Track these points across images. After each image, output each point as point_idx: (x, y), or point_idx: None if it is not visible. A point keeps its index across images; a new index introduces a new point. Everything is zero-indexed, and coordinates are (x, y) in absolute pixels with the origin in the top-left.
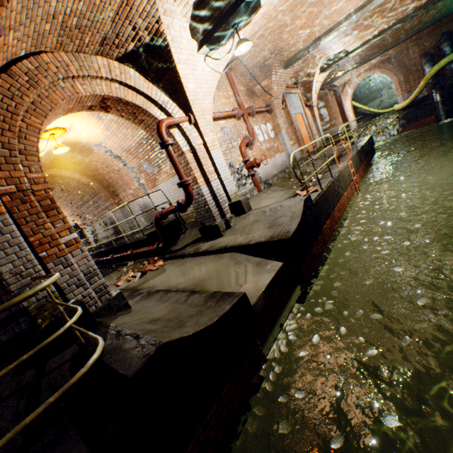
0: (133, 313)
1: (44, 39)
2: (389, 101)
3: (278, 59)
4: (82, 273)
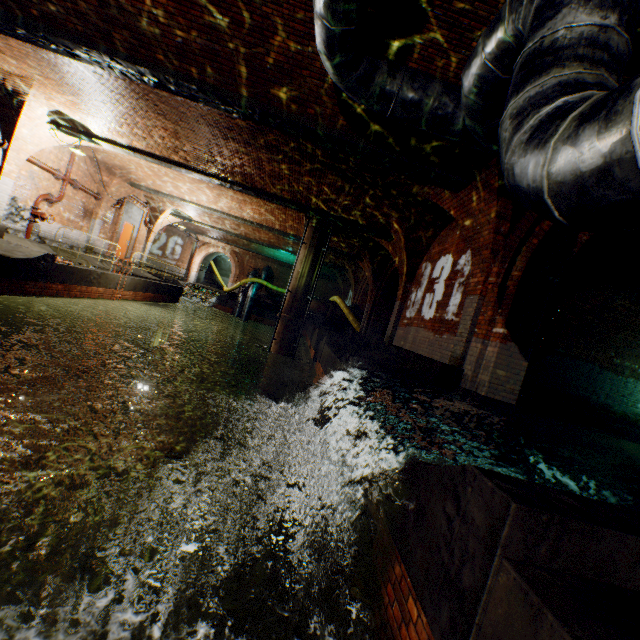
0: None
1: None
2: None
3: (126, 176)
4: None
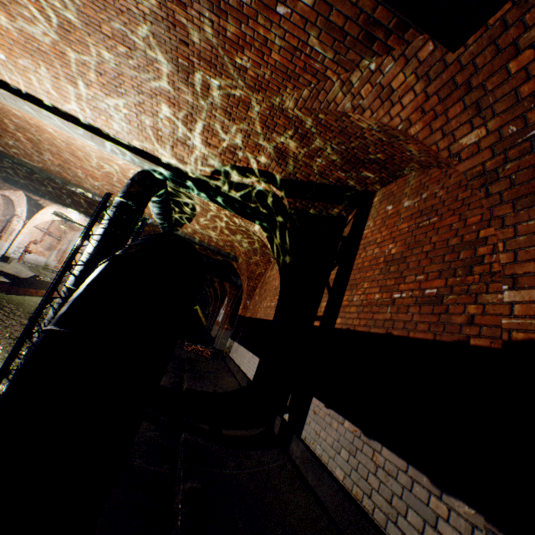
0: None
1: None
2: None
3: (80, 231)
4: None
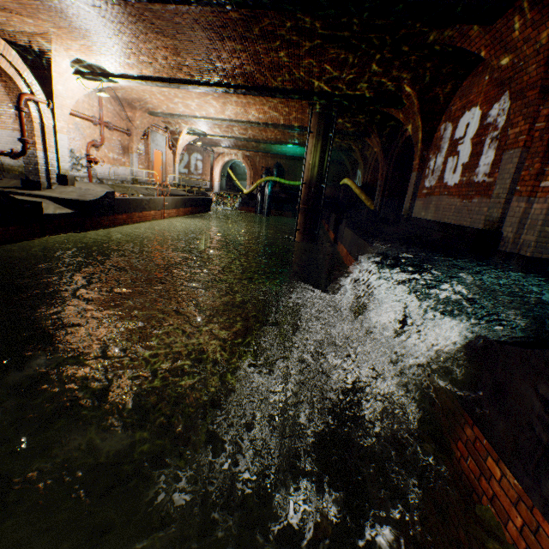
0: None
1: None
2: None
3: (144, 107)
4: None
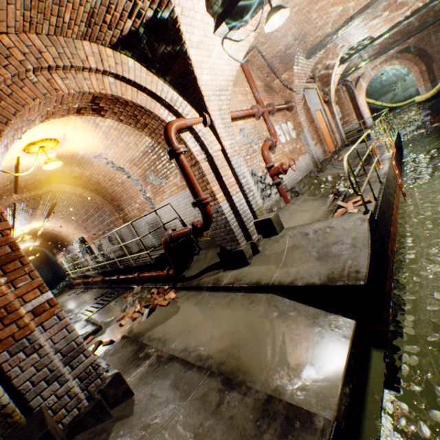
0: (135, 421)
1: (2, 12)
2: (404, 94)
3: (301, 47)
4: (59, 353)
